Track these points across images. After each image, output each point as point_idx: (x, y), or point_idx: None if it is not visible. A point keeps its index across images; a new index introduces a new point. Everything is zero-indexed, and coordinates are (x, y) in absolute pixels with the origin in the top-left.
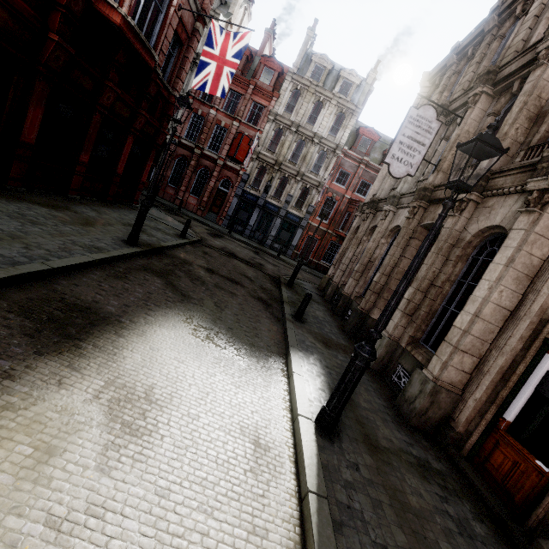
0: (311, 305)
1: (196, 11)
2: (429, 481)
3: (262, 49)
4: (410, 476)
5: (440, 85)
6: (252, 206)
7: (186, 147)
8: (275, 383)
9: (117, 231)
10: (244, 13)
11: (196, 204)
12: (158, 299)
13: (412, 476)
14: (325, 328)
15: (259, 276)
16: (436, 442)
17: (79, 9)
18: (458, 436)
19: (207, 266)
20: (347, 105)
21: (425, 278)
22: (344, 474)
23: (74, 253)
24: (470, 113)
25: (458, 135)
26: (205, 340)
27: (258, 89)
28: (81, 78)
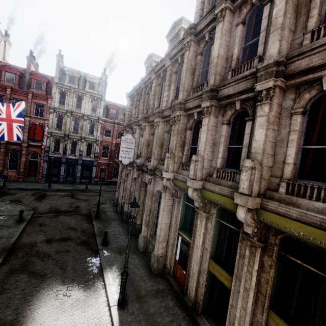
0: (111, 226)
1: None
2: (158, 297)
3: (28, 68)
4: (151, 301)
5: (134, 103)
6: (59, 163)
7: None
8: (100, 296)
9: None
10: (5, 43)
11: (15, 175)
12: (30, 291)
13: (152, 300)
14: (119, 239)
15: (79, 221)
16: (163, 275)
17: None
18: (168, 270)
19: (46, 238)
20: (96, 96)
21: (147, 210)
22: (128, 319)
23: None
24: (145, 133)
25: (143, 142)
26: (63, 298)
27: (36, 95)
28: None
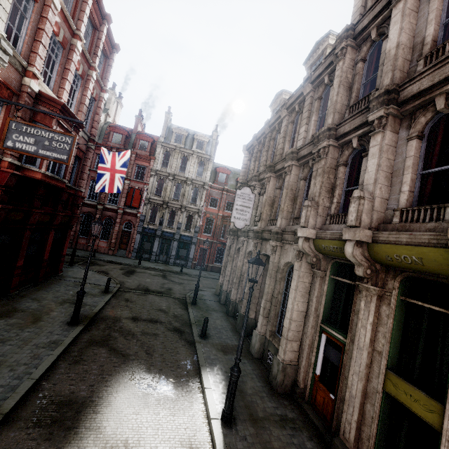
0: (212, 316)
1: (87, 137)
2: (285, 428)
3: (135, 128)
4: (275, 430)
5: (253, 156)
6: (153, 237)
7: (90, 206)
8: (196, 401)
9: (59, 315)
10: (117, 105)
11: (106, 246)
12: (109, 369)
13: (276, 429)
14: (223, 335)
15: (171, 304)
16: (292, 398)
17: (13, 182)
18: (301, 390)
19: (131, 315)
20: (204, 156)
21: (268, 293)
22: (238, 446)
23: (42, 357)
24: (268, 187)
25: (266, 199)
26: (147, 389)
27: (139, 156)
28: (14, 215)
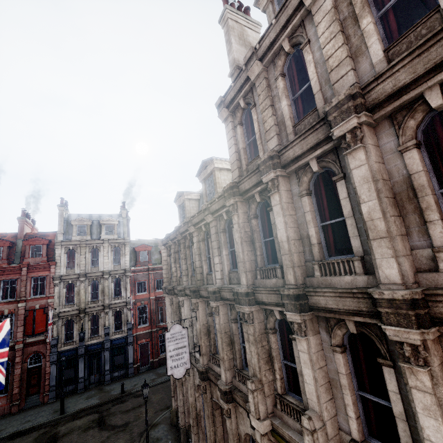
0: None
1: None
2: None
3: (21, 232)
4: None
5: (172, 256)
6: (74, 358)
7: None
8: None
9: None
10: None
11: (6, 403)
12: None
13: None
14: None
15: None
16: None
17: None
18: None
19: None
20: (117, 241)
21: None
22: None
23: None
24: (198, 314)
25: (200, 329)
26: None
27: (32, 267)
28: None
